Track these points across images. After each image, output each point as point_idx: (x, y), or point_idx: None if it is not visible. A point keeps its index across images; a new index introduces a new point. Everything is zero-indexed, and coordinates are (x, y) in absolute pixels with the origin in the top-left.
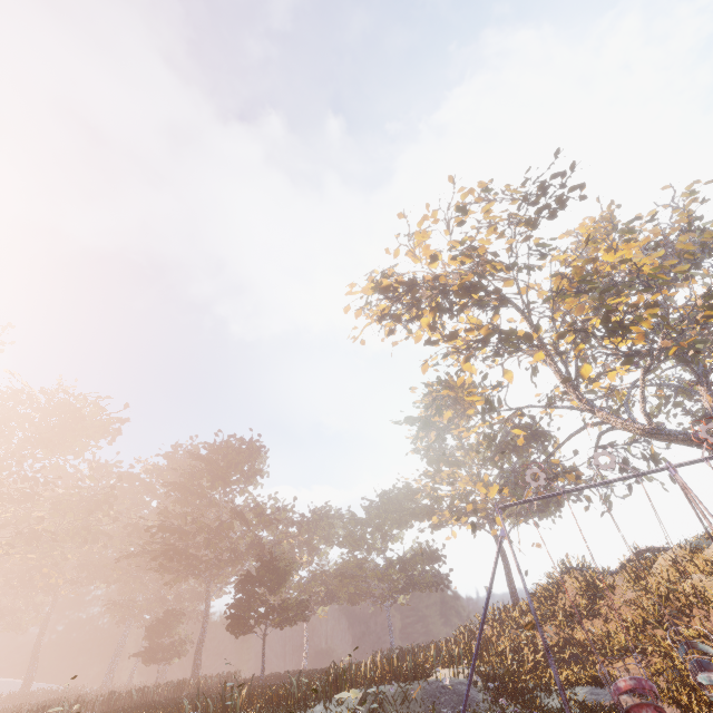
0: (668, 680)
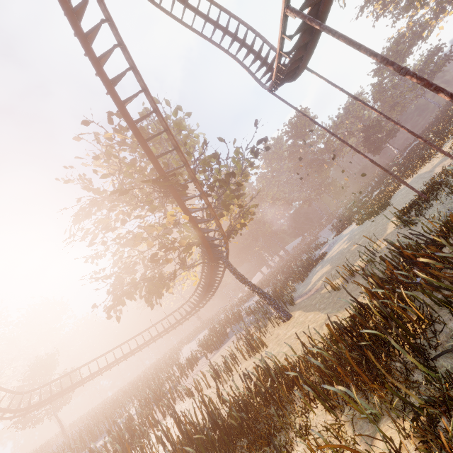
0: None
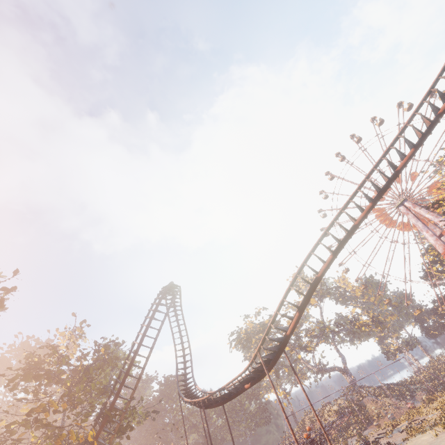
0: None
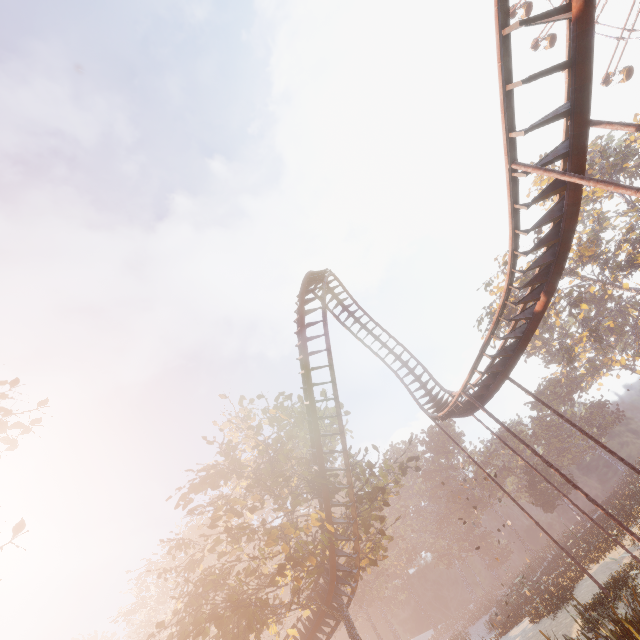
0: None
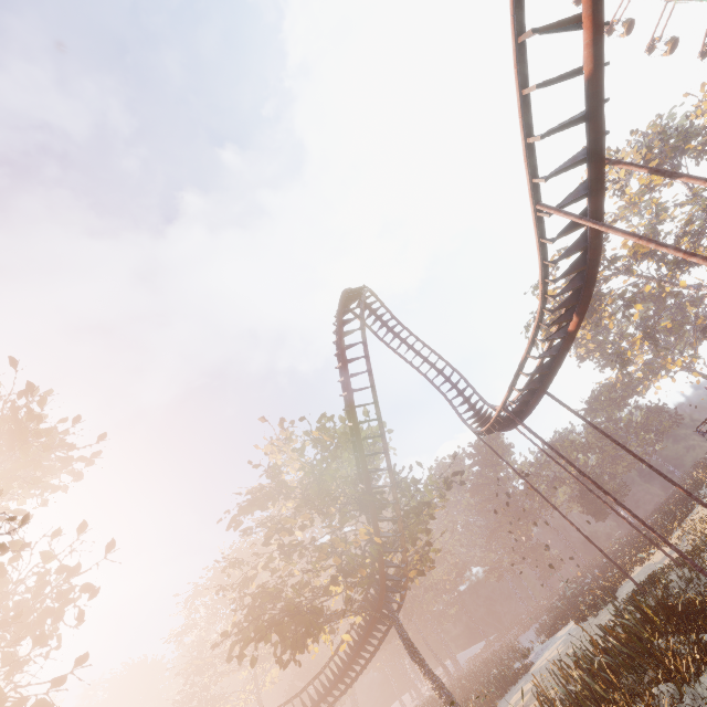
0: None
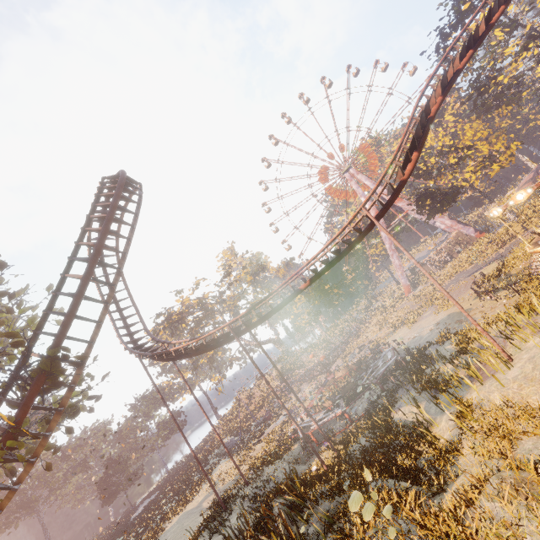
0: (270, 409)
